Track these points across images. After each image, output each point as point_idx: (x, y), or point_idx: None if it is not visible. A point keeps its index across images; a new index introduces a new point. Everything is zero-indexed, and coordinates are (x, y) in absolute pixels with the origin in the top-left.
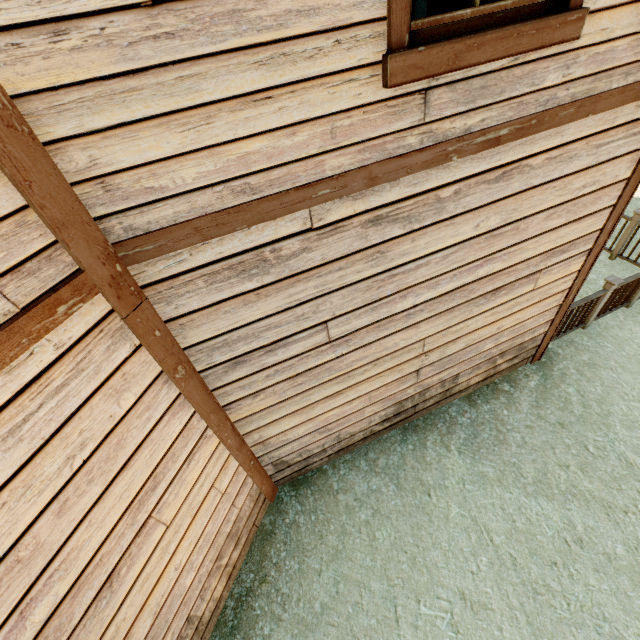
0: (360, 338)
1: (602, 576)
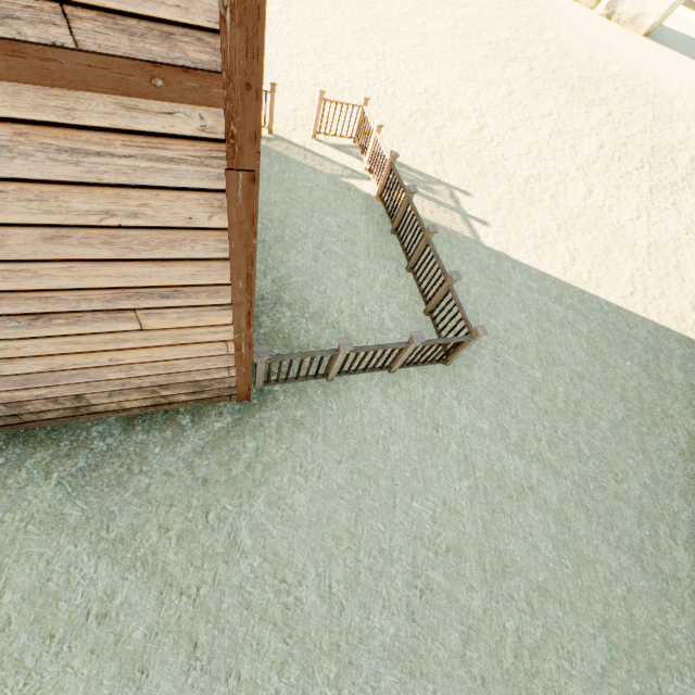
0: None
1: (93, 659)
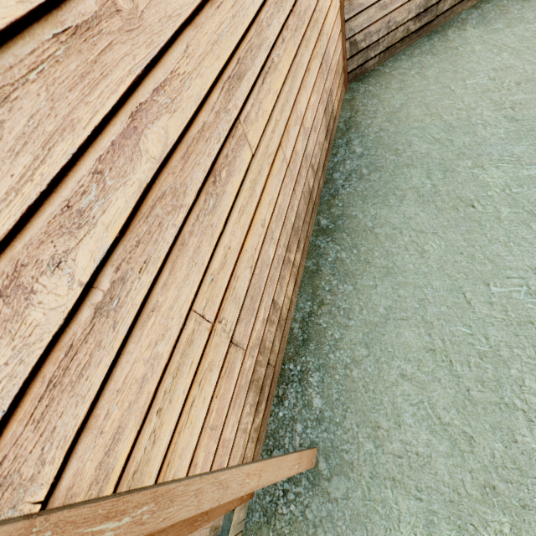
0: None
1: None
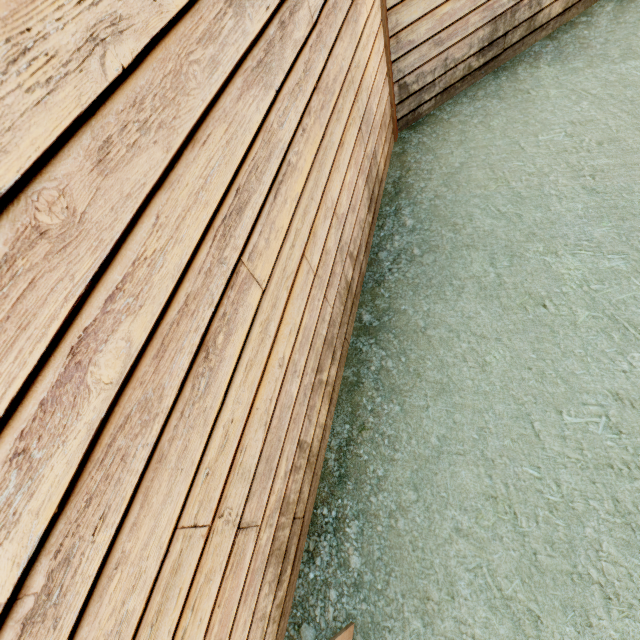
0: None
1: None
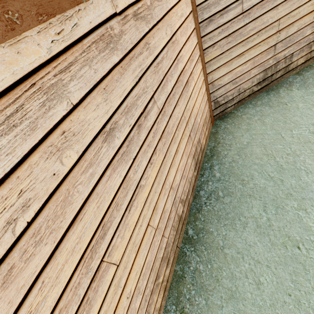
0: (254, 13)
1: None
